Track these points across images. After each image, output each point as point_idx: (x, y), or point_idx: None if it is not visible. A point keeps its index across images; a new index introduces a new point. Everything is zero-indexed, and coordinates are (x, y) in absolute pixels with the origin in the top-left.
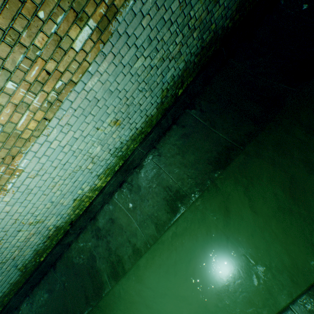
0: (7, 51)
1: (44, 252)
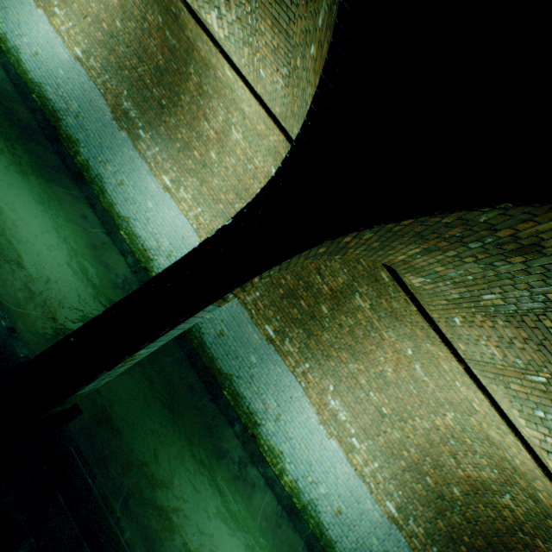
0: (389, 471)
1: (233, 398)
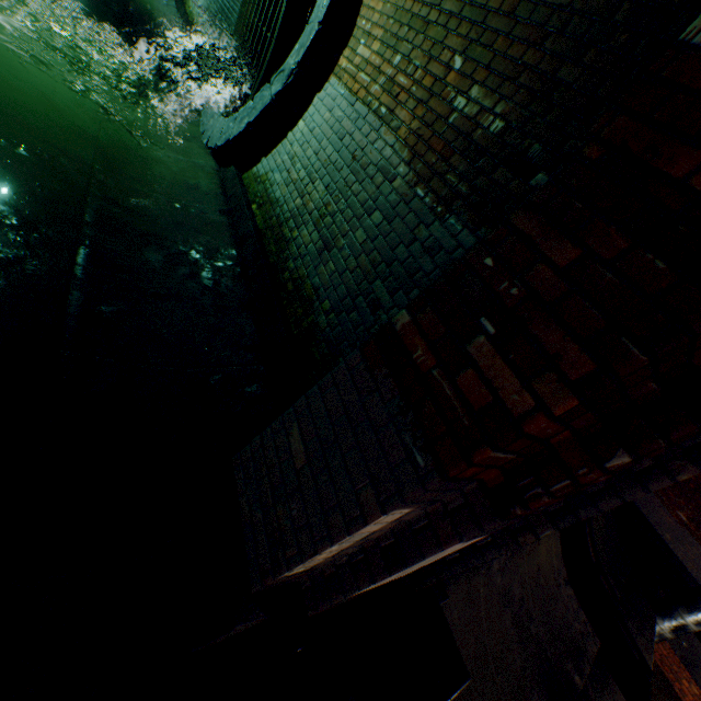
0: None
1: None
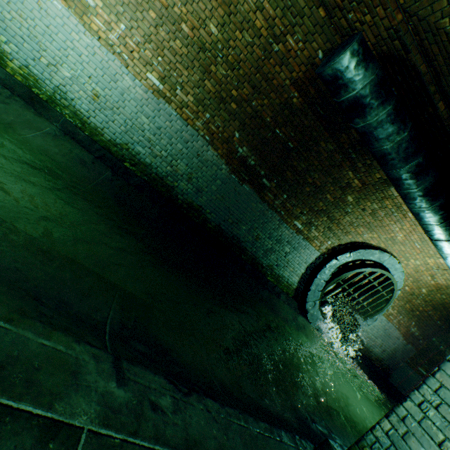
0: (141, 34)
1: None
